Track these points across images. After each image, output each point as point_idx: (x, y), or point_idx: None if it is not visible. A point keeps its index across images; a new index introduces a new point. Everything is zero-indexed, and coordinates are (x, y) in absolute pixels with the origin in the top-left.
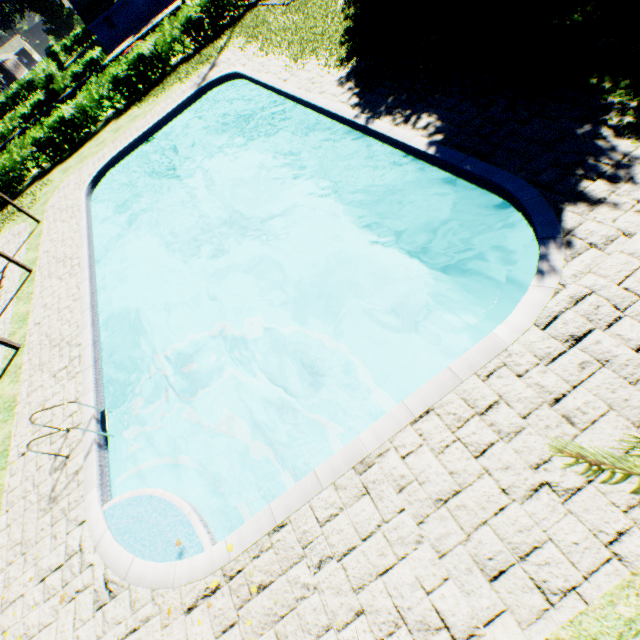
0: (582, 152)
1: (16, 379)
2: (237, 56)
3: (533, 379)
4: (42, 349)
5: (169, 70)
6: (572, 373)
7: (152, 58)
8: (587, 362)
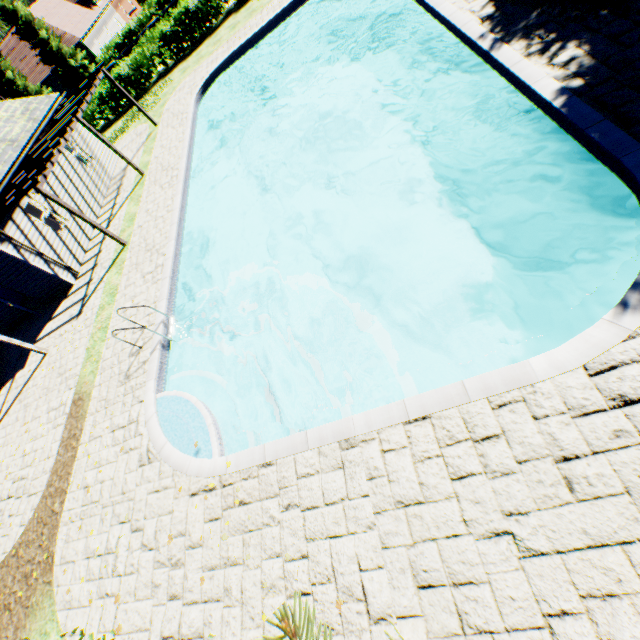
0: None
1: (120, 271)
2: None
3: (550, 427)
4: (139, 251)
5: None
6: (600, 437)
7: None
8: (626, 432)
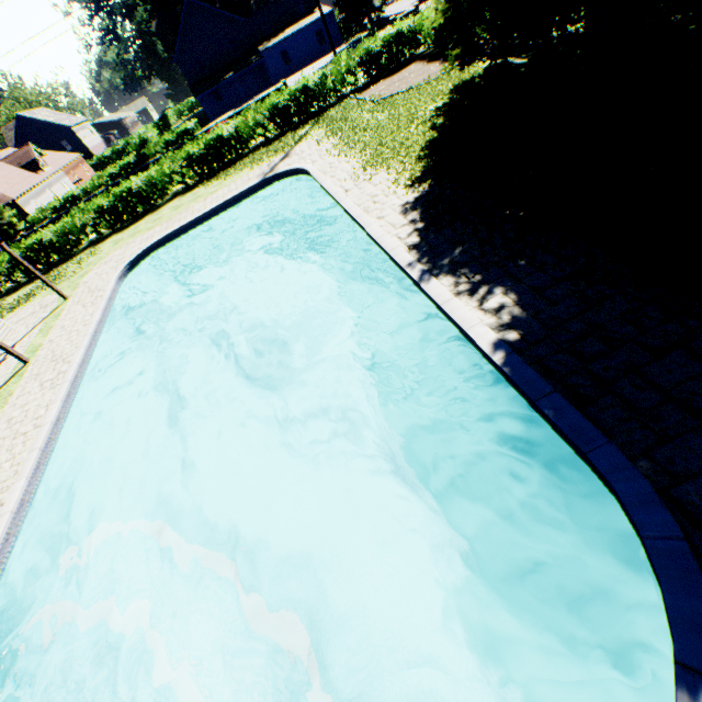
0: None
1: None
2: (311, 149)
3: None
4: None
5: (247, 152)
6: None
7: (231, 139)
8: None
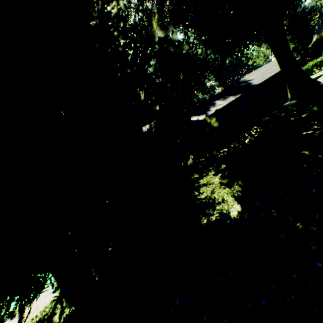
0: None
1: None
2: None
3: None
4: None
5: None
6: None
7: None
8: None
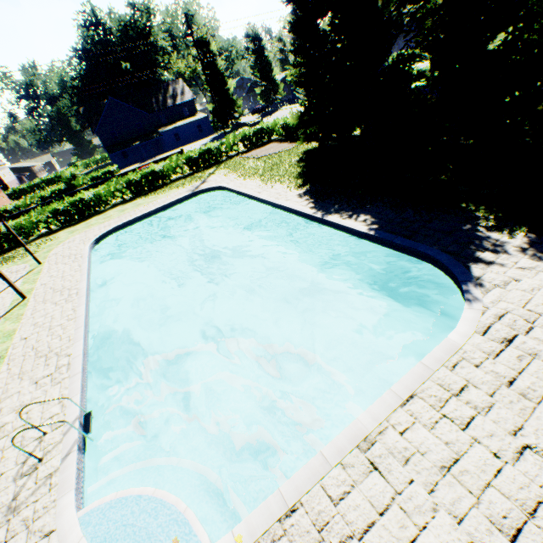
0: (470, 237)
1: None
2: (222, 178)
3: (487, 368)
4: (25, 359)
5: (169, 181)
6: (514, 363)
7: (160, 173)
8: (522, 355)
